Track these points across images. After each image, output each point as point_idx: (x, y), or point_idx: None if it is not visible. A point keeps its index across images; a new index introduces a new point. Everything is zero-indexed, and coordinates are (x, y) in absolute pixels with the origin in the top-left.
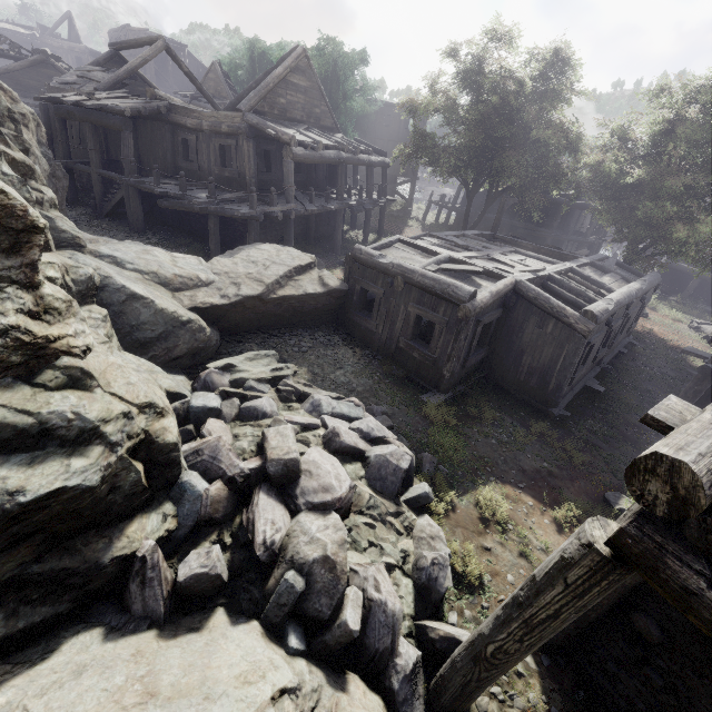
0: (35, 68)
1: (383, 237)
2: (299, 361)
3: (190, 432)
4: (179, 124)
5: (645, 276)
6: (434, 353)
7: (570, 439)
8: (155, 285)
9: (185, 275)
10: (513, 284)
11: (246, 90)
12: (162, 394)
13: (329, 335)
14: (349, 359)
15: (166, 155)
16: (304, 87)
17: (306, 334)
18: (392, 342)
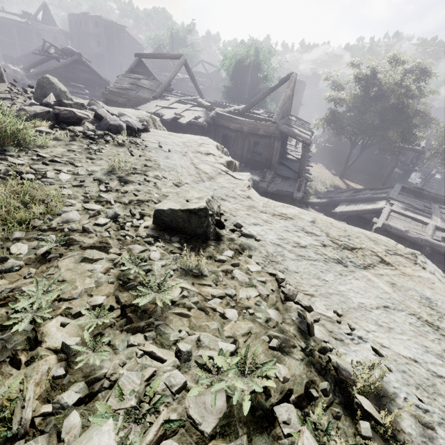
0: (71, 65)
1: None
2: None
3: None
4: (223, 125)
5: None
6: None
7: None
8: None
9: None
10: None
11: (256, 99)
12: None
13: None
14: None
15: None
16: (290, 96)
17: None
18: None
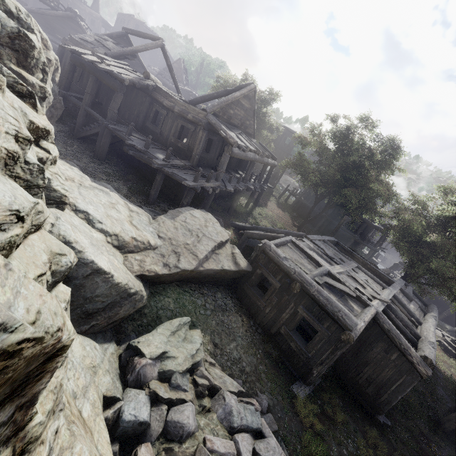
0: (64, 19)
1: (256, 206)
2: (204, 326)
3: (114, 454)
4: (158, 100)
5: (433, 310)
6: (309, 352)
7: (392, 453)
8: (114, 246)
9: (140, 238)
10: (375, 313)
11: (209, 95)
12: (107, 440)
13: (225, 298)
14: (240, 330)
15: (139, 114)
16: (246, 107)
17: (209, 294)
18: (274, 324)
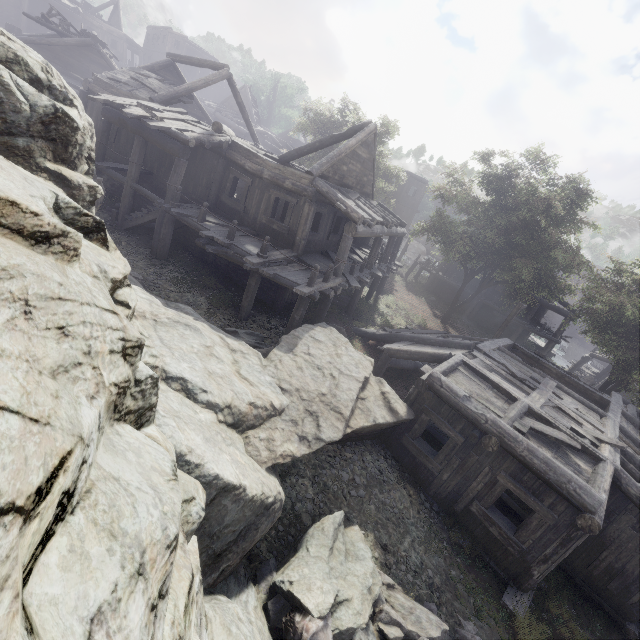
0: (79, 48)
1: (379, 294)
2: (361, 516)
3: None
4: (236, 162)
5: None
6: (523, 542)
7: None
8: (229, 426)
9: (261, 403)
10: (613, 472)
11: (308, 146)
12: None
13: (377, 460)
14: (409, 512)
15: (210, 185)
16: (364, 158)
17: (355, 458)
18: (460, 499)
